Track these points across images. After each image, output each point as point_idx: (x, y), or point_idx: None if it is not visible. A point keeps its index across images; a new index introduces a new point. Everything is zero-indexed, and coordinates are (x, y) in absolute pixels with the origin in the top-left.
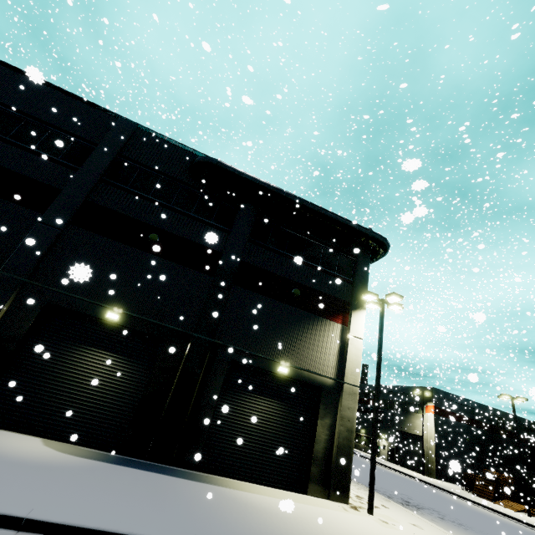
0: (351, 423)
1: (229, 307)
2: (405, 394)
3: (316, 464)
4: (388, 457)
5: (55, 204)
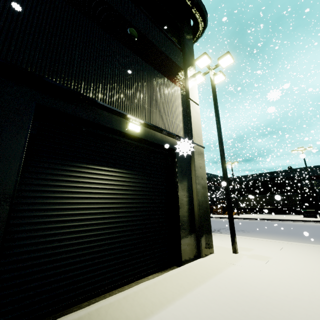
0: (204, 180)
1: (10, 1)
2: None
3: (184, 229)
4: None
5: None
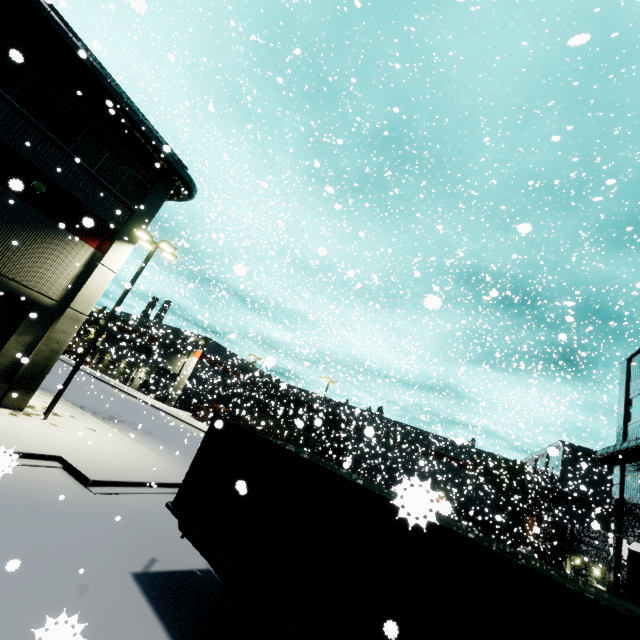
0: (60, 346)
1: None
2: (183, 338)
3: None
4: (139, 388)
5: None
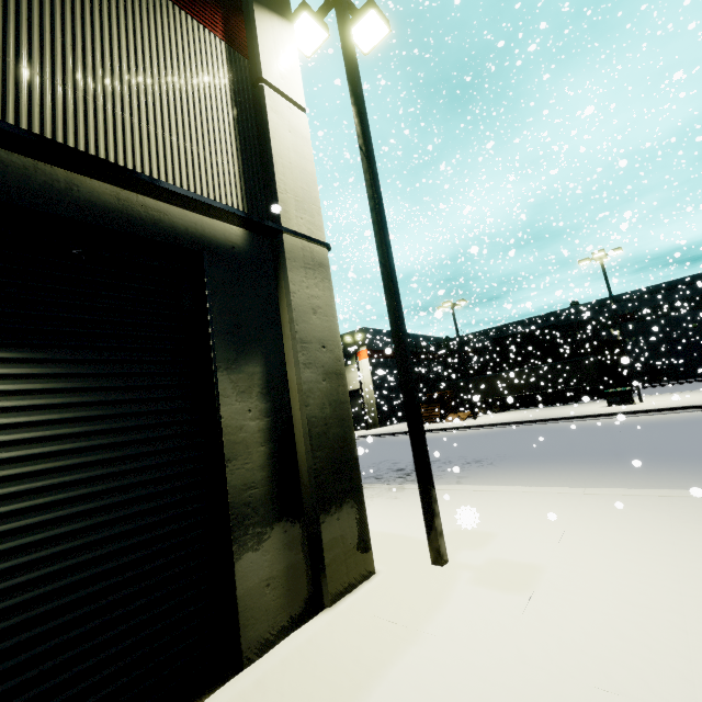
0: (331, 352)
1: None
2: None
3: (250, 531)
4: None
5: None
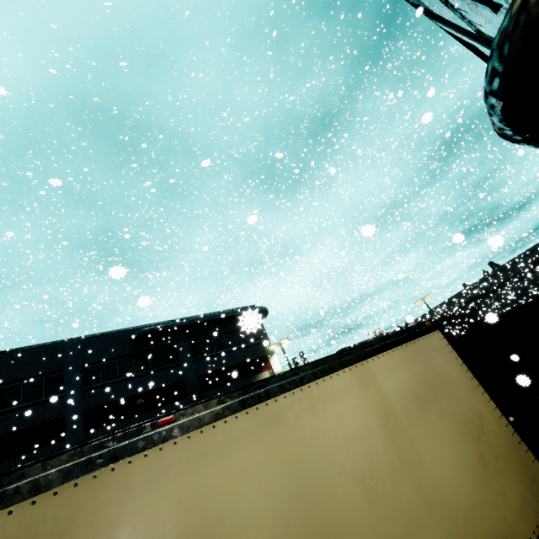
0: None
1: None
2: None
3: None
4: None
5: (68, 428)
